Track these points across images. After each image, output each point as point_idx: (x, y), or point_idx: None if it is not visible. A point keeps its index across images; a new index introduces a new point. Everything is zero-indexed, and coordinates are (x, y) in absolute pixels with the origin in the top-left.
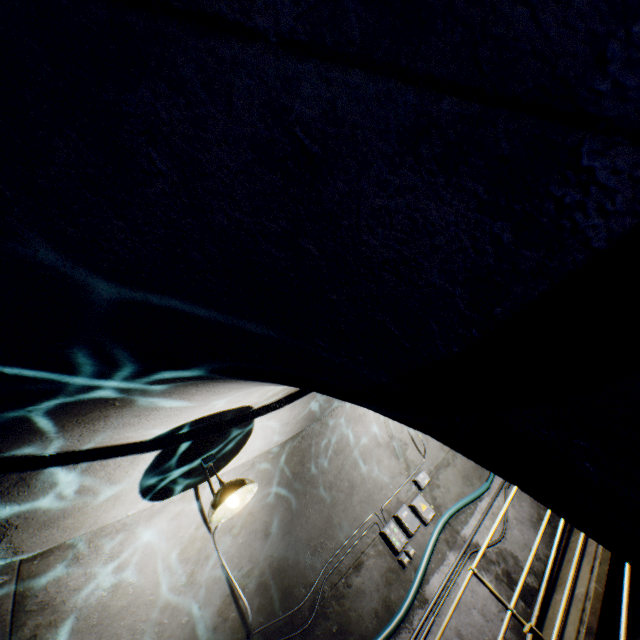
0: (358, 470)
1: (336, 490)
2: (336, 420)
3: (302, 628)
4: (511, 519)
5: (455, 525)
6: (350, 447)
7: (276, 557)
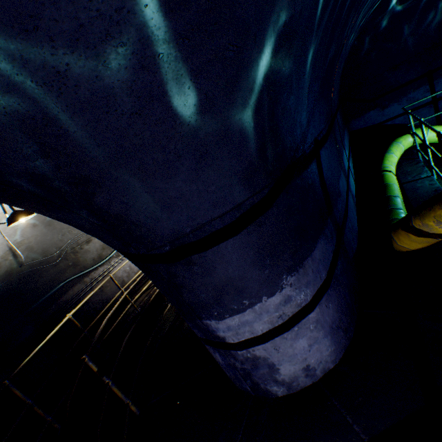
0: None
1: None
2: None
3: (53, 264)
4: None
5: None
6: None
7: (40, 236)
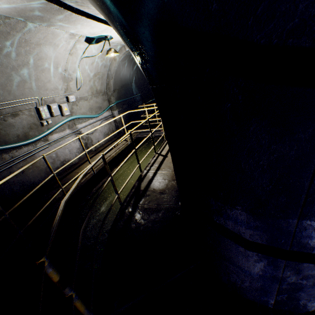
0: (37, 73)
1: (16, 73)
2: (37, 33)
3: None
4: (98, 130)
5: (76, 122)
6: (38, 57)
7: None
